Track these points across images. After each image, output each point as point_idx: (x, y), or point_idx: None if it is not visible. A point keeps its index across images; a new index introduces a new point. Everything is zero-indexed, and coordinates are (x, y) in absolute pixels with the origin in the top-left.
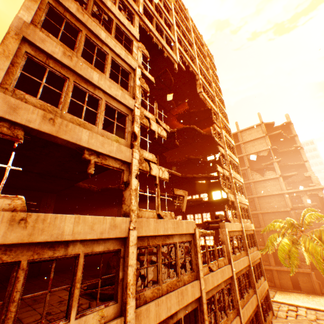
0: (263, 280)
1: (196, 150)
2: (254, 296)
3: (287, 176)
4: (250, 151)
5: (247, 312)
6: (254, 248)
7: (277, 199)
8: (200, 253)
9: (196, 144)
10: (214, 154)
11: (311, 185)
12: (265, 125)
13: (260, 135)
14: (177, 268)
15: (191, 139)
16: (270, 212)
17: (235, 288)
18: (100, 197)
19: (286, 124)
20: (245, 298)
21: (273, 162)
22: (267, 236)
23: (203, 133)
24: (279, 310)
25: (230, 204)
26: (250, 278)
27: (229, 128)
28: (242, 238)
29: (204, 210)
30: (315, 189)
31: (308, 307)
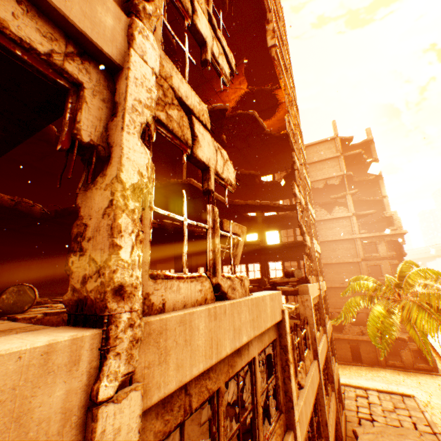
0: (334, 363)
1: (246, 164)
2: (334, 397)
3: (362, 216)
4: (316, 176)
5: (332, 431)
6: (327, 318)
7: (345, 245)
8: (292, 364)
9: (248, 152)
10: (273, 173)
11: (392, 228)
12: (340, 141)
13: (333, 154)
14: (258, 429)
15: (242, 141)
16: (334, 264)
17: (324, 401)
18: (59, 232)
19: (367, 143)
20: (327, 408)
21: (346, 195)
22: (327, 294)
23: (266, 130)
24: (345, 398)
25: (308, 252)
26: (328, 367)
27: (300, 132)
28: (319, 307)
29: (252, 259)
30: (396, 234)
31: (380, 390)
